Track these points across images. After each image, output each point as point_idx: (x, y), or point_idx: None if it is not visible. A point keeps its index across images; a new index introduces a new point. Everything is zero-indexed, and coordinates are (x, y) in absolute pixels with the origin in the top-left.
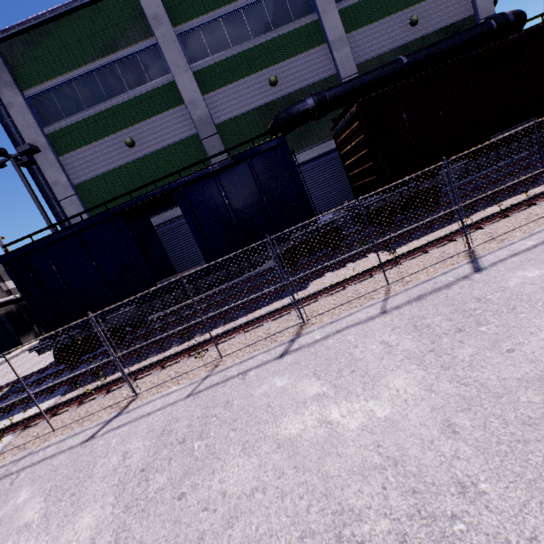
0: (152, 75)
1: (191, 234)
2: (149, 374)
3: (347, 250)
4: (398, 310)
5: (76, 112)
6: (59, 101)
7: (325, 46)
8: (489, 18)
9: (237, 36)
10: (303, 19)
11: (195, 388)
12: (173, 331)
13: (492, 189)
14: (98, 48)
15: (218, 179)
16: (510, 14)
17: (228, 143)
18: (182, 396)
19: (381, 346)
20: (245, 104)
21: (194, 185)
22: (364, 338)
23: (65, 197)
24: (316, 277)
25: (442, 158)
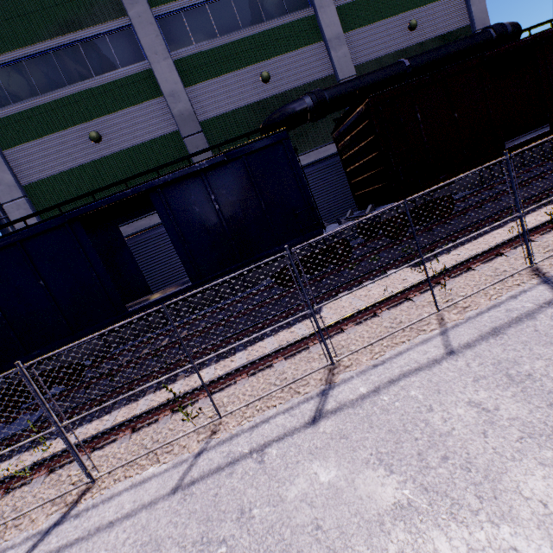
0: (124, 60)
1: (169, 246)
2: (113, 440)
3: (356, 265)
4: (471, 350)
5: (26, 98)
6: (5, 83)
7: (322, 44)
8: (487, 27)
9: (225, 24)
10: (298, 12)
11: (185, 475)
12: (151, 383)
13: (508, 200)
14: (56, 24)
15: (207, 179)
16: (508, 24)
17: (214, 143)
18: (164, 490)
19: (472, 410)
20: (233, 100)
21: (176, 186)
22: (438, 395)
23: (10, 200)
24: (328, 298)
25: (503, 152)
